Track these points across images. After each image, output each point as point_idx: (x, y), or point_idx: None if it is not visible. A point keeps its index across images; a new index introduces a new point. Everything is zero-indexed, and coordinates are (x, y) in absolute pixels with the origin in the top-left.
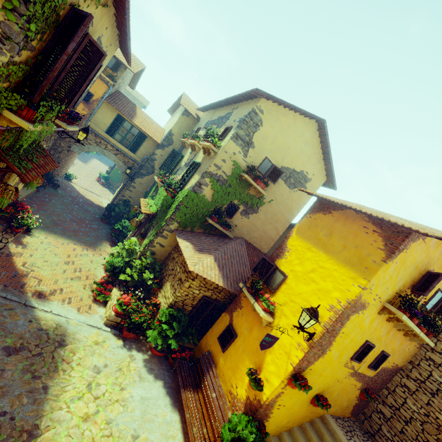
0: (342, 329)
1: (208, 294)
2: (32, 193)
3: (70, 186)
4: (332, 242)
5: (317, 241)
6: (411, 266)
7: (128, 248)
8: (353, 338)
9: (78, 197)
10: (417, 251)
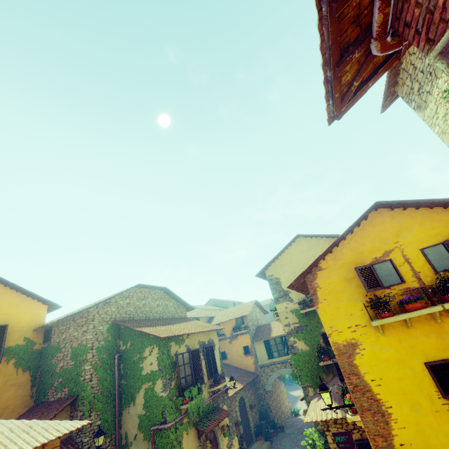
0: (364, 378)
1: (357, 436)
2: (269, 447)
3: (296, 420)
4: None
5: None
6: (343, 284)
7: (311, 442)
8: (399, 375)
9: (303, 425)
10: (329, 276)
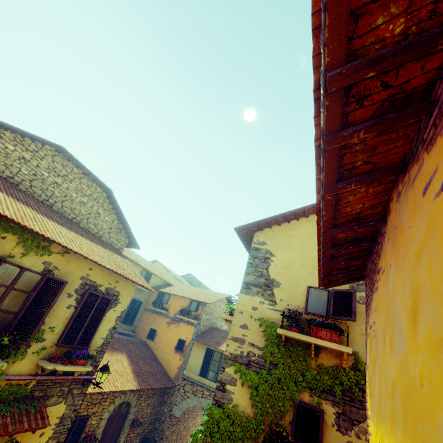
0: None
1: None
2: None
3: None
4: (412, 365)
5: (393, 402)
6: None
7: None
8: None
9: None
10: None
